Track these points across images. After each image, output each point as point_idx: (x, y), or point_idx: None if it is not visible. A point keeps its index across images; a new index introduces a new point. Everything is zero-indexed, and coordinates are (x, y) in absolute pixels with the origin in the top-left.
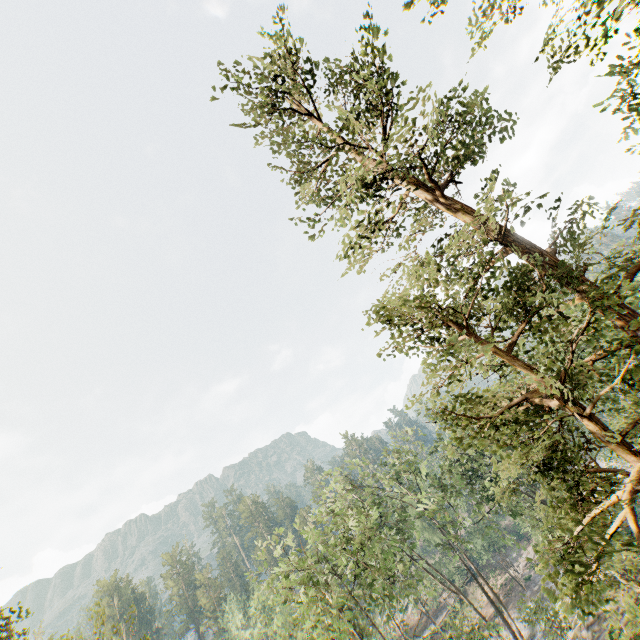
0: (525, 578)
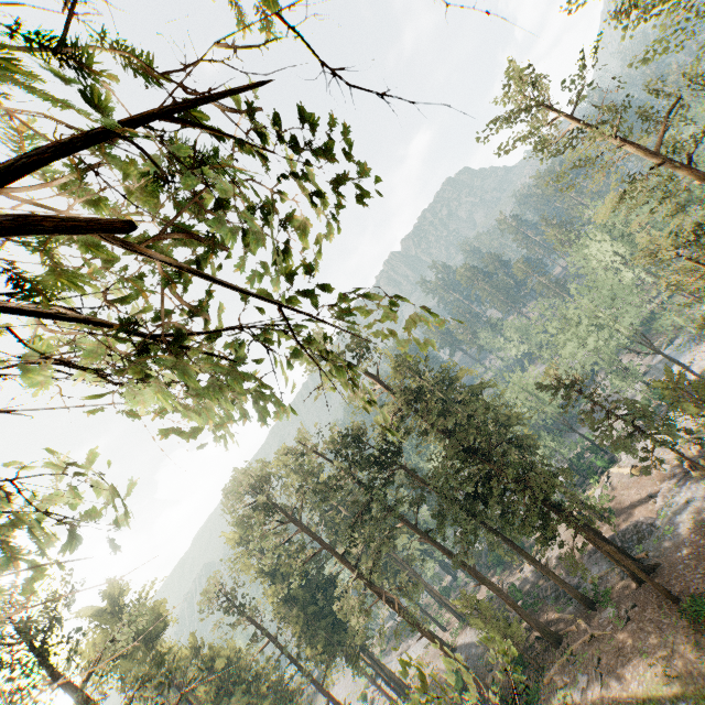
0: None
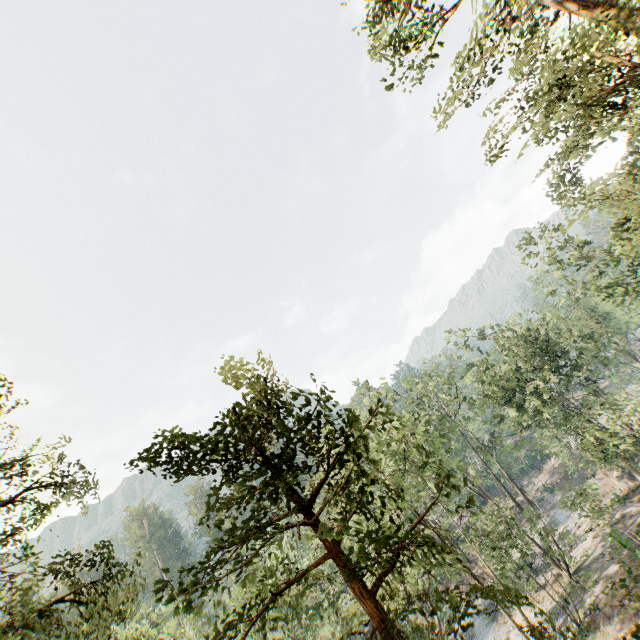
0: (538, 499)
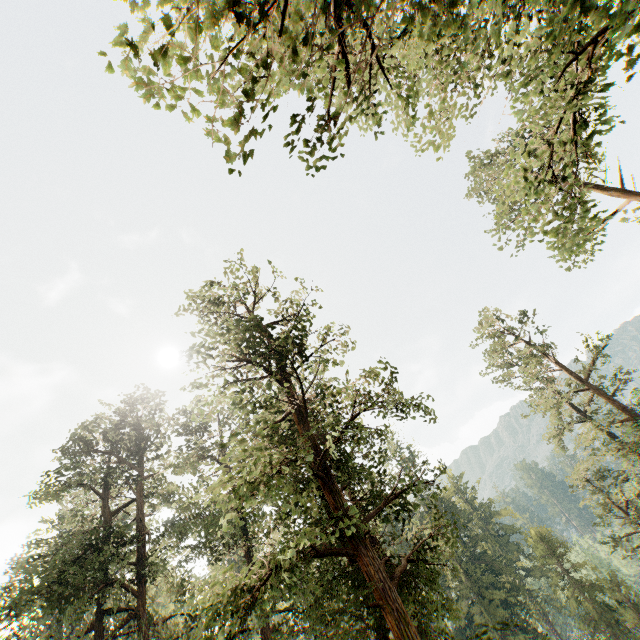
0: None
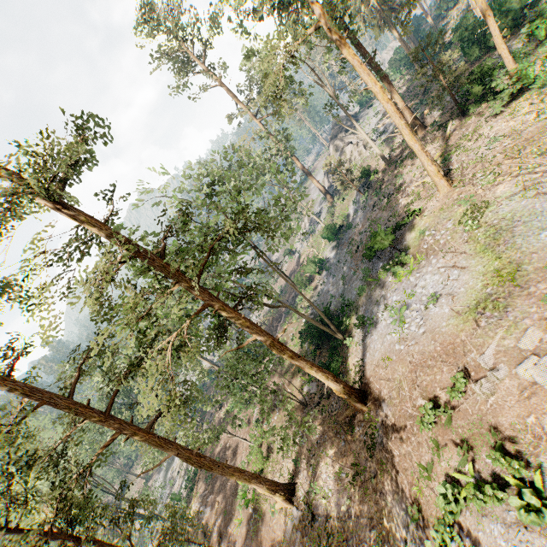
0: None
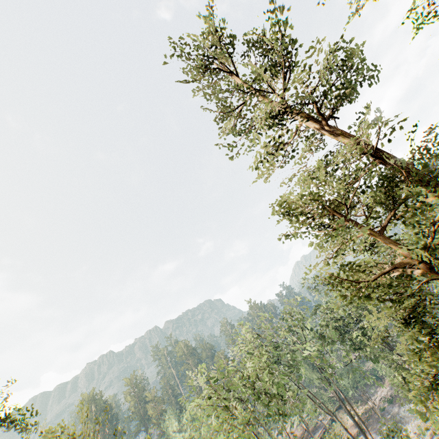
0: (380, 408)
